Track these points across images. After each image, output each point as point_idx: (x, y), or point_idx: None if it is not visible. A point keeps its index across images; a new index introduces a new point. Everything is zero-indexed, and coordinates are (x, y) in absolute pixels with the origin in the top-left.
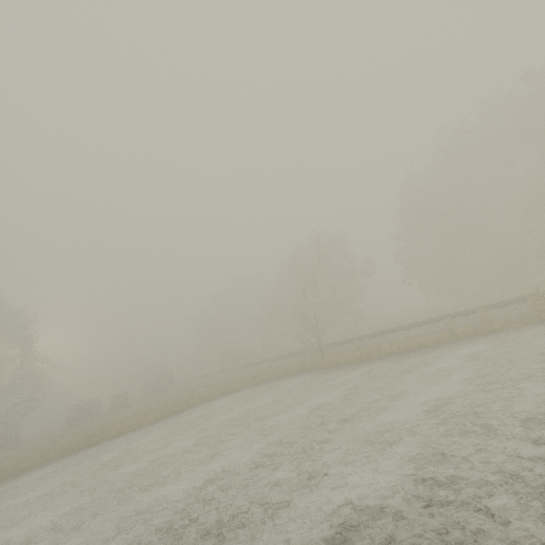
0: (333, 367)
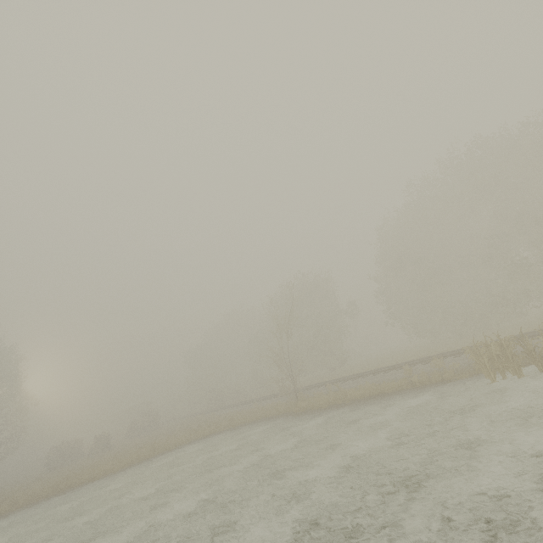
0: (302, 412)
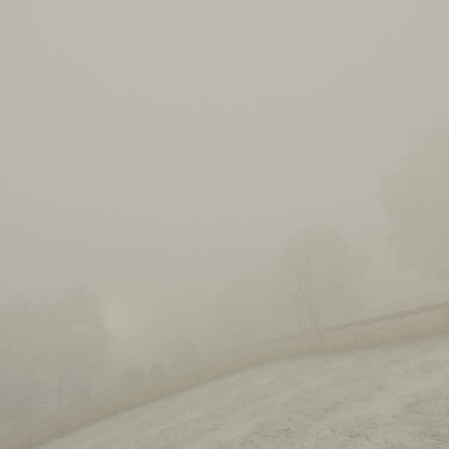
0: (329, 351)
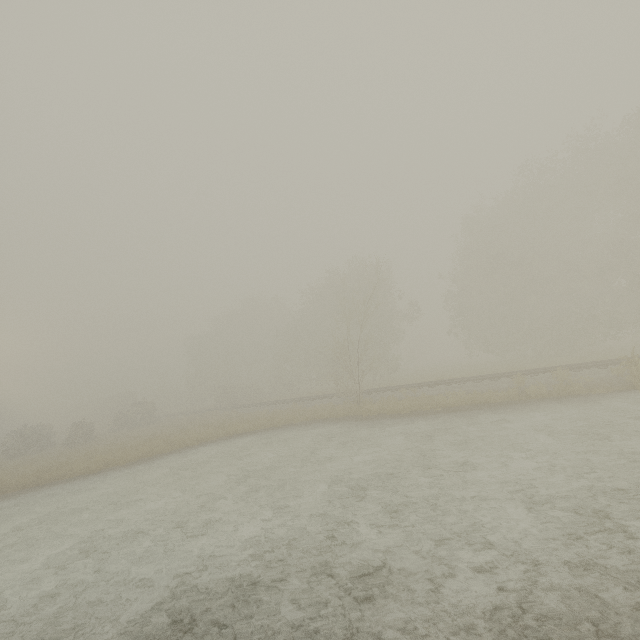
0: (375, 416)
